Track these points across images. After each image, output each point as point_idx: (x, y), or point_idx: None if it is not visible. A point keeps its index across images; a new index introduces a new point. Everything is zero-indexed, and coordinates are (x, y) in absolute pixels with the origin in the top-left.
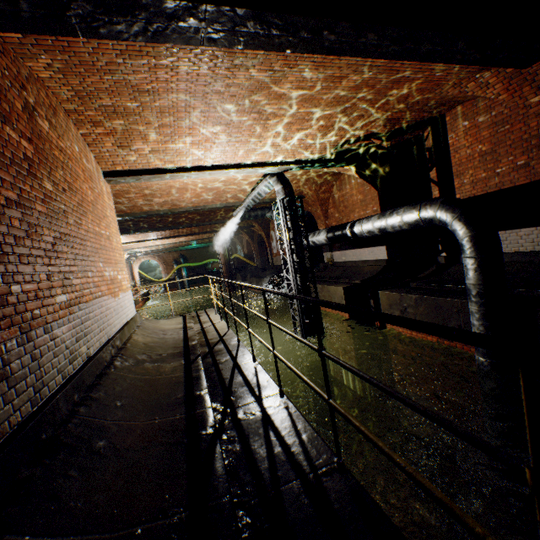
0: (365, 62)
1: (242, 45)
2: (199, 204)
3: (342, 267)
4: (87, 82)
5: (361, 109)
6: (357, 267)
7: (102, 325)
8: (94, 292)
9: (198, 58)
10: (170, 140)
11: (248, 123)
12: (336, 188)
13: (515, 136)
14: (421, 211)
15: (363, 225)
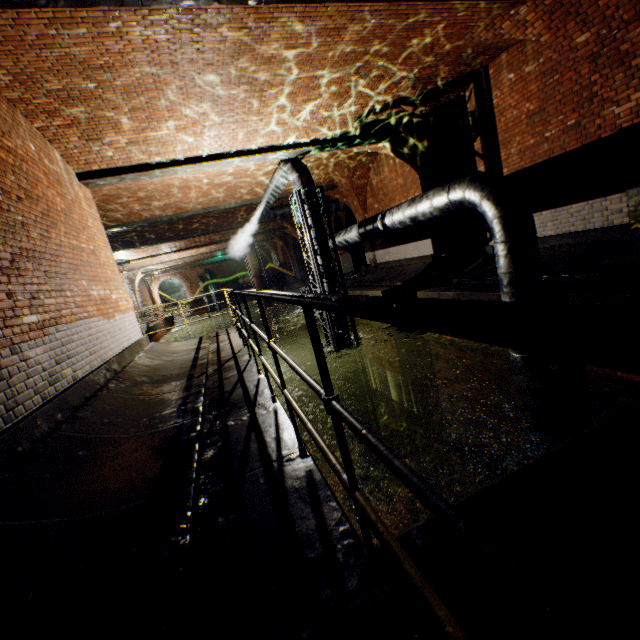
0: (360, 6)
1: (192, 1)
2: (209, 205)
3: (386, 269)
4: (23, 62)
5: (378, 68)
6: (401, 267)
7: (92, 348)
8: (78, 313)
9: (148, 20)
10: (149, 127)
11: (239, 98)
12: (373, 172)
13: (565, 88)
14: (450, 192)
15: (393, 215)
